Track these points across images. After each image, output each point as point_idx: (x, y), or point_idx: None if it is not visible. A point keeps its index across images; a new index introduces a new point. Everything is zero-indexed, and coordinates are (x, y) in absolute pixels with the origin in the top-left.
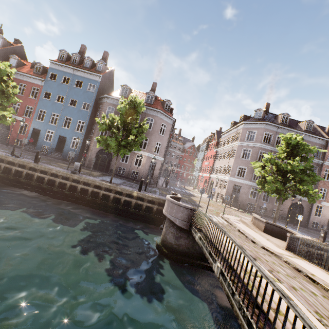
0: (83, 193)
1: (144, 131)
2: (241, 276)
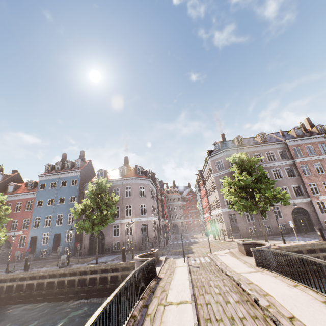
0: (71, 285)
1: (114, 202)
2: (149, 309)
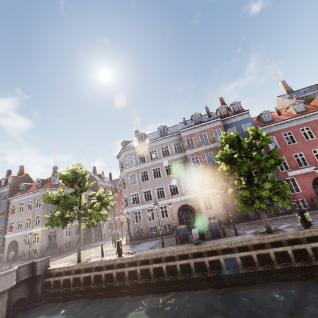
0: None
1: None
2: None
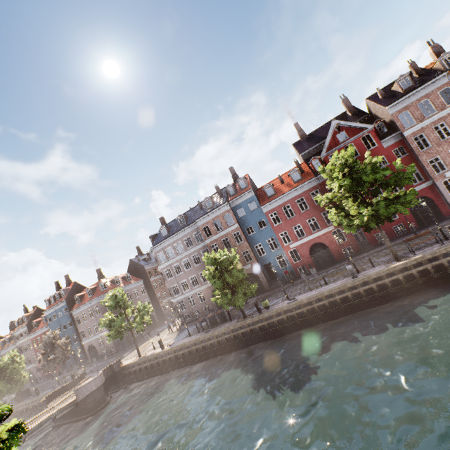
0: None
1: (61, 345)
2: None
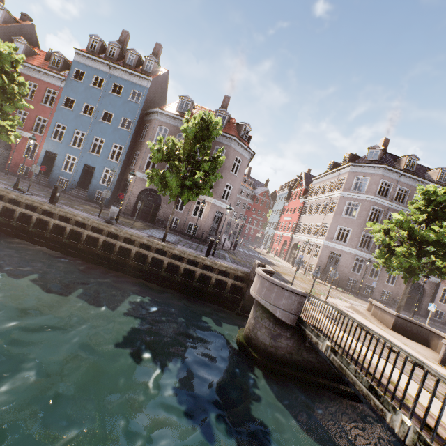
0: (122, 253)
1: (218, 166)
2: None
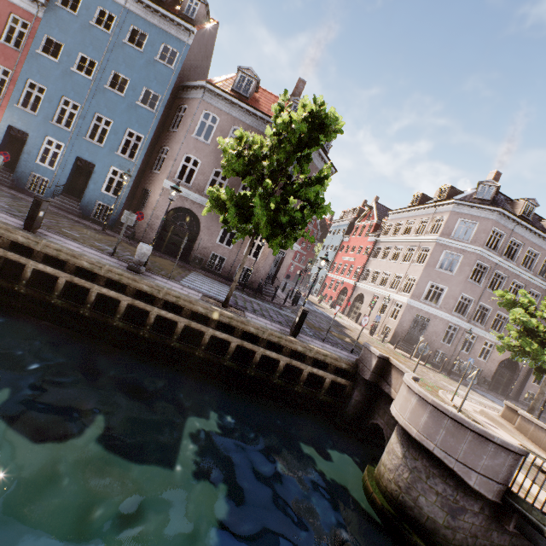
0: (158, 326)
1: (321, 193)
2: None
